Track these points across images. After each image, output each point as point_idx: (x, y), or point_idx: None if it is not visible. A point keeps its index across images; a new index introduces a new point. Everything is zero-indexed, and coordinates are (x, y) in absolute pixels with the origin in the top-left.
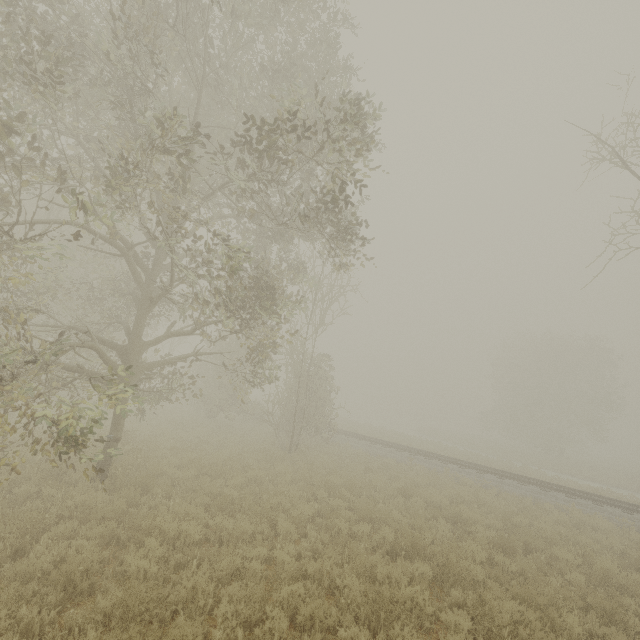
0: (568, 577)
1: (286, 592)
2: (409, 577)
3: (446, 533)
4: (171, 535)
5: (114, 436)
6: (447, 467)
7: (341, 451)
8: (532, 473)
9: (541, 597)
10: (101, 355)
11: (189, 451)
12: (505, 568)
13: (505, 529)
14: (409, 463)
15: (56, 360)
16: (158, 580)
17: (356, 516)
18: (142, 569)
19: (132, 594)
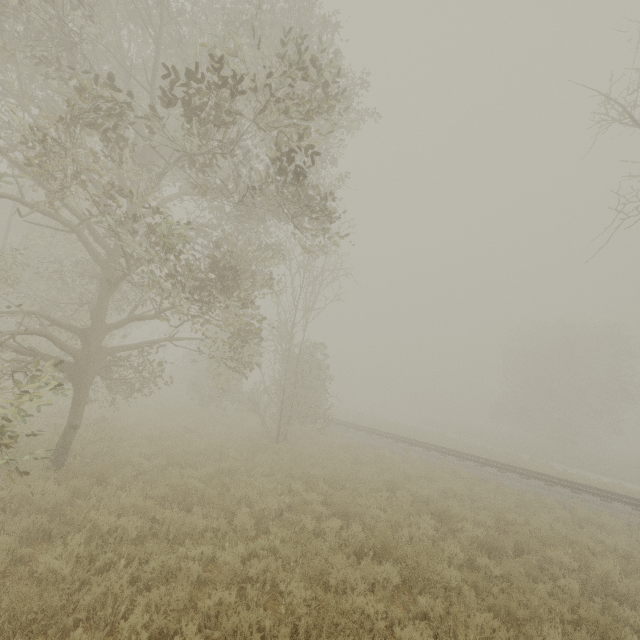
0: (560, 583)
1: (212, 600)
2: (371, 582)
3: (427, 531)
4: (105, 531)
5: (71, 423)
6: (445, 459)
7: (334, 442)
8: (538, 466)
9: (520, 610)
10: (53, 337)
11: (168, 440)
12: (488, 572)
13: (497, 527)
14: (405, 455)
15: (7, 343)
16: (75, 582)
17: (329, 511)
18: (51, 570)
19: (20, 602)
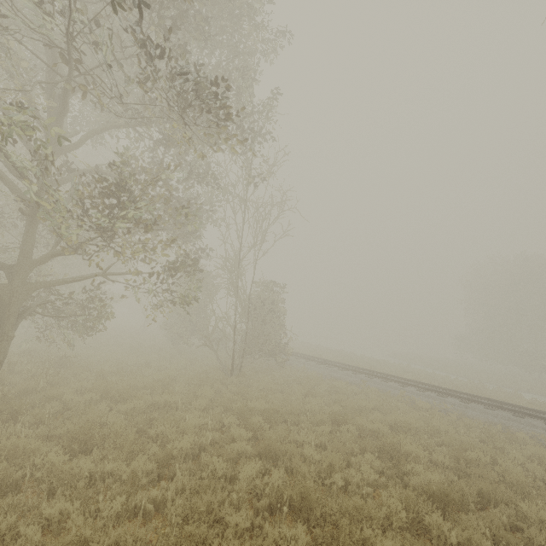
0: None
1: None
2: None
3: (368, 475)
4: None
5: None
6: (404, 390)
7: (293, 374)
8: (506, 396)
9: None
10: None
11: (120, 375)
12: (440, 536)
13: (457, 468)
14: (362, 386)
15: None
16: None
17: (253, 450)
18: None
19: None
